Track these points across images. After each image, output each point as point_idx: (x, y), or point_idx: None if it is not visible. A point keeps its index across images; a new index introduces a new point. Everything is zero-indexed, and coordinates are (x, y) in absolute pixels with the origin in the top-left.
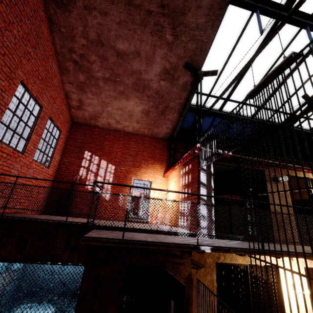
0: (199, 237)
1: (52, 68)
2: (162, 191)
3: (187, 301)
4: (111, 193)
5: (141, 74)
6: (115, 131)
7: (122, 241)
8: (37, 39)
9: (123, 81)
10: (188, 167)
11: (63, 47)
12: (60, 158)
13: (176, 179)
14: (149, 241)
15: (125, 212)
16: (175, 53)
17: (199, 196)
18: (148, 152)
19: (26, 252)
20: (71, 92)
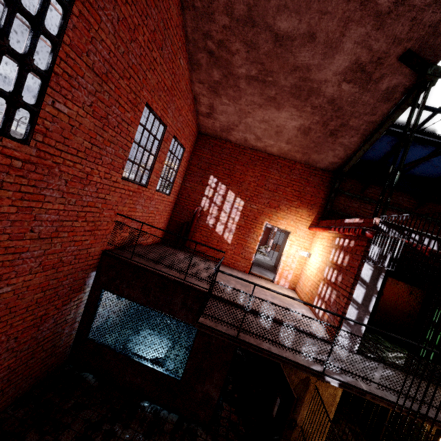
0: (327, 367)
1: (180, 66)
2: (302, 249)
3: (296, 401)
4: (232, 288)
5: (309, 71)
6: (253, 150)
7: (236, 340)
8: (164, 33)
9: (277, 82)
10: (348, 243)
11: (196, 31)
12: (182, 181)
13: (327, 245)
14: (264, 349)
15: (247, 263)
16: (387, 33)
17: (350, 296)
18: (294, 189)
19: (149, 299)
20: (200, 94)
